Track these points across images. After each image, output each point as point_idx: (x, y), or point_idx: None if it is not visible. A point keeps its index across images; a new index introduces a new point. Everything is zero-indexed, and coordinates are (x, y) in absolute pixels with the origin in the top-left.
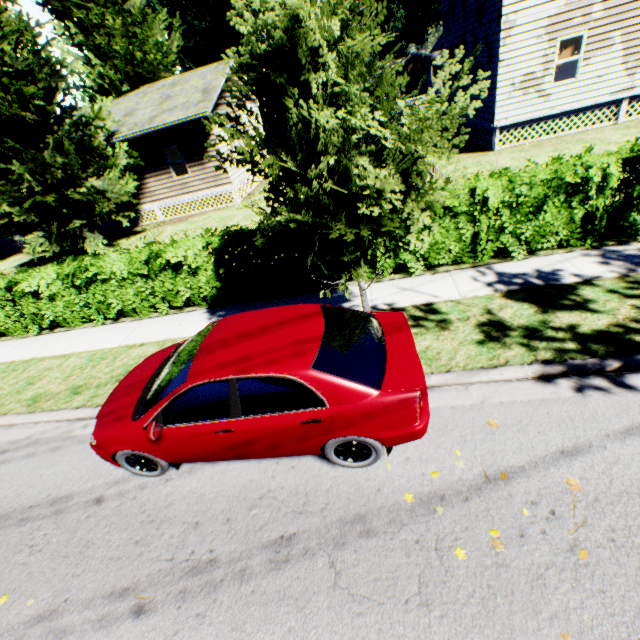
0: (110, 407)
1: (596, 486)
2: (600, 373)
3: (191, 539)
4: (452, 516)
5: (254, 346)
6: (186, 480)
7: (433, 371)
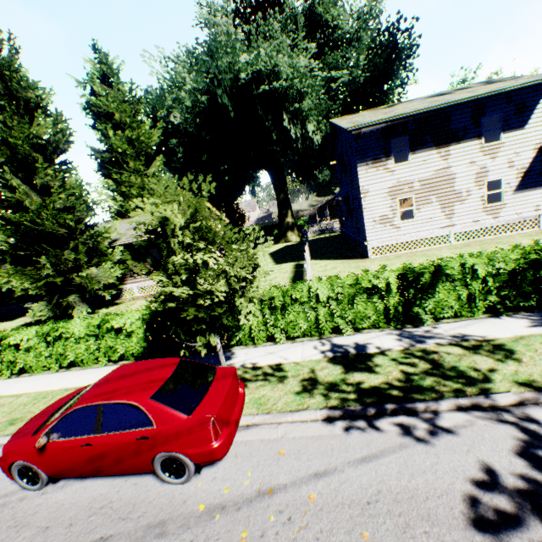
0: (24, 427)
1: (326, 499)
2: (365, 417)
3: (37, 539)
4: (224, 521)
5: (124, 382)
6: (57, 493)
7: (259, 412)
